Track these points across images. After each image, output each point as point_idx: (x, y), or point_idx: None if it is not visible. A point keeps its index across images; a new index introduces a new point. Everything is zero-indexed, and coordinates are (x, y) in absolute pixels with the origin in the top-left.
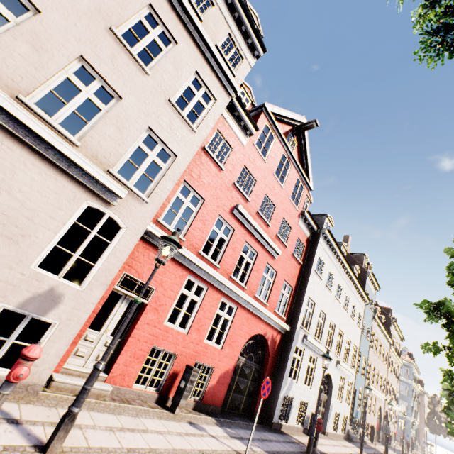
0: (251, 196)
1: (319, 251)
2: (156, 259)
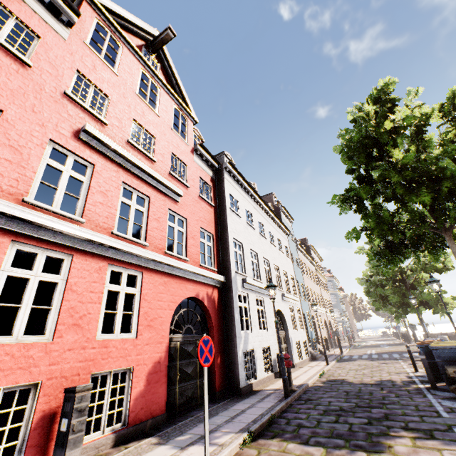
0: (108, 118)
1: (228, 188)
2: None
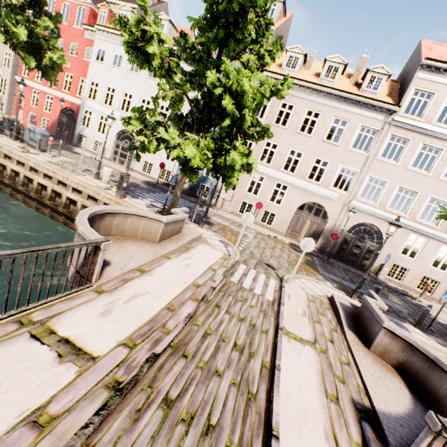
0: None
1: (98, 45)
2: None
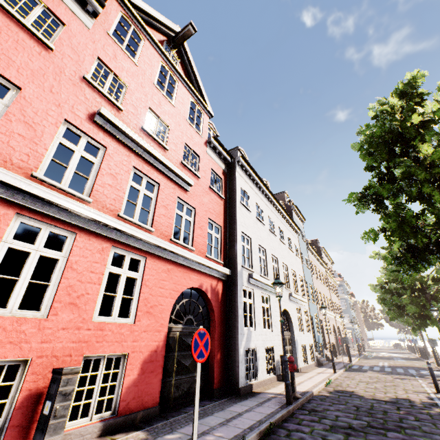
0: (124, 104)
1: (240, 182)
2: None
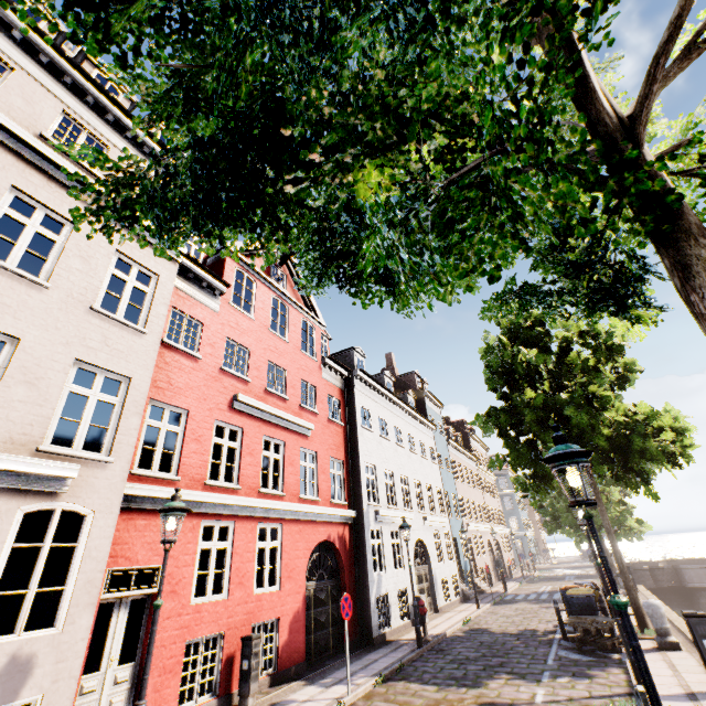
0: (250, 373)
1: (359, 399)
2: (163, 541)
